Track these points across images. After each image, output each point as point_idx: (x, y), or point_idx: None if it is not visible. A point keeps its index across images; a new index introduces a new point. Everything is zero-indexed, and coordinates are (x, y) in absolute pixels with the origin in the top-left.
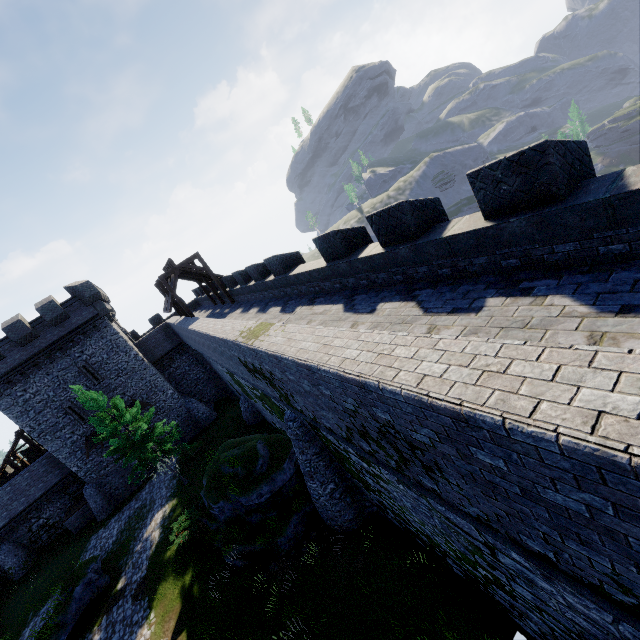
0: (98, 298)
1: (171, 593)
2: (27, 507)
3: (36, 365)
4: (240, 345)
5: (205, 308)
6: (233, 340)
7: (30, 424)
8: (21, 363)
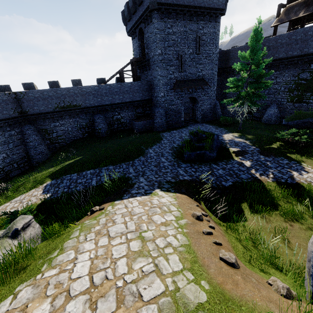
0: None
1: (309, 160)
2: (120, 103)
3: (184, 15)
4: None
5: None
6: None
7: (162, 49)
8: (182, 5)
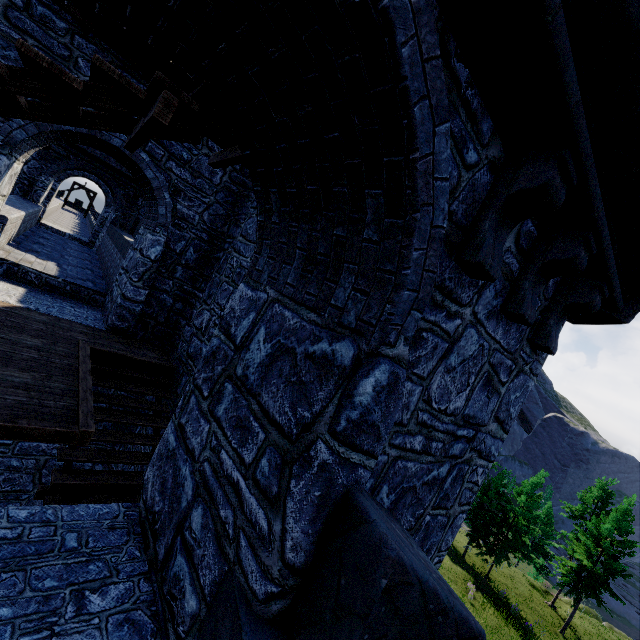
0: None
1: None
2: None
3: None
4: None
5: (82, 214)
6: None
7: None
8: None
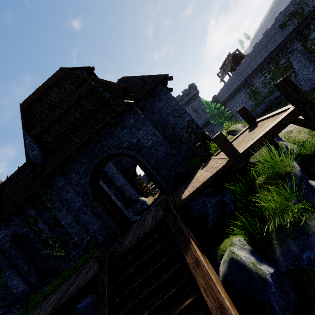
0: (196, 88)
1: None
2: None
3: None
4: (286, 6)
5: None
6: (282, 11)
7: None
8: None
